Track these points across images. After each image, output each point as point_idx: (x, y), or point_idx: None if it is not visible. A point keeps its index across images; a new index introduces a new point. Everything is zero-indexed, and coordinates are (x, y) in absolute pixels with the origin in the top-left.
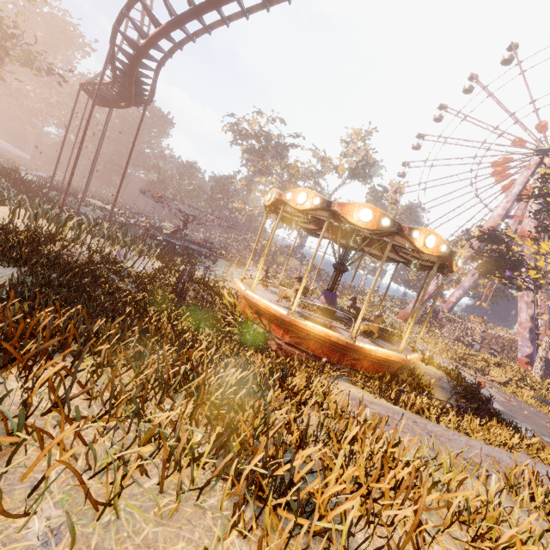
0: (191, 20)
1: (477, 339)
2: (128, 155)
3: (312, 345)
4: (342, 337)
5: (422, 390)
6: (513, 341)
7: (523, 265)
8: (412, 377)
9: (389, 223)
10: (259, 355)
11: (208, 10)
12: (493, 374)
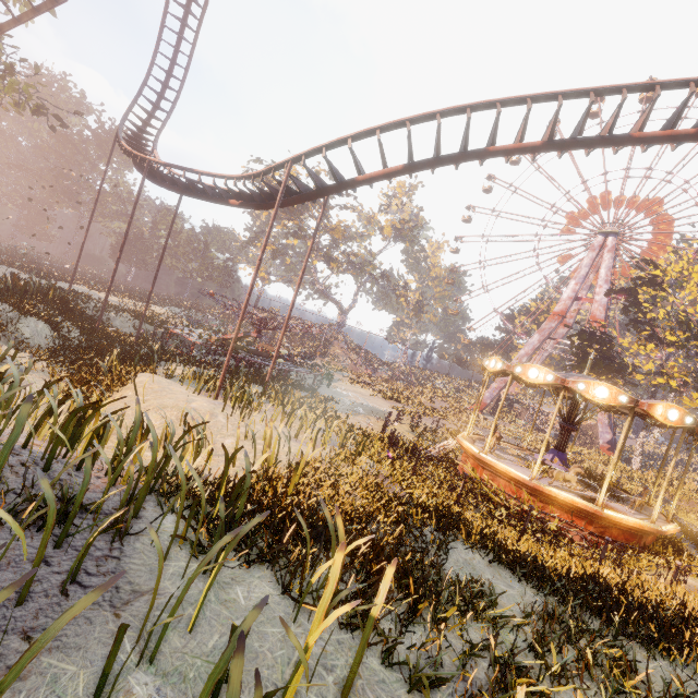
0: (434, 168)
1: (555, 427)
2: (294, 294)
3: (615, 533)
4: (651, 525)
5: (681, 549)
6: (590, 426)
7: (628, 367)
8: (663, 535)
9: (692, 421)
10: (655, 578)
11: (458, 162)
12: (604, 473)
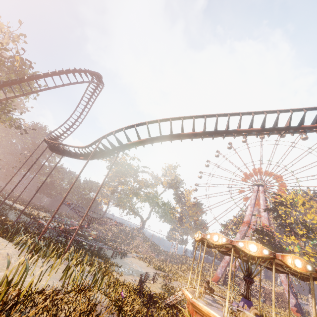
0: (159, 140)
1: (261, 294)
2: (95, 195)
3: None
4: None
5: None
6: (281, 293)
7: (285, 249)
8: None
9: (311, 268)
10: None
11: (169, 138)
12: None
